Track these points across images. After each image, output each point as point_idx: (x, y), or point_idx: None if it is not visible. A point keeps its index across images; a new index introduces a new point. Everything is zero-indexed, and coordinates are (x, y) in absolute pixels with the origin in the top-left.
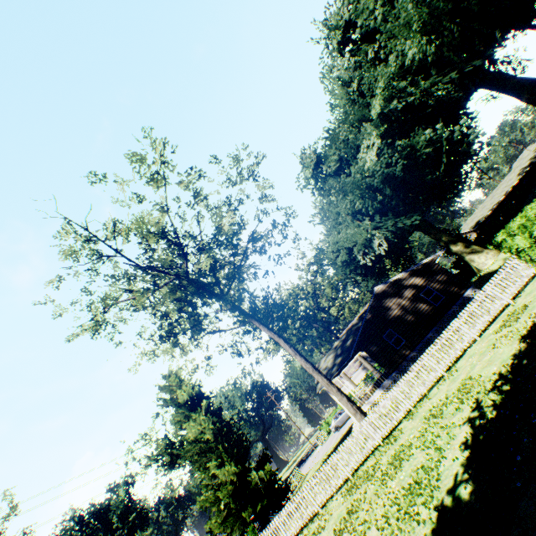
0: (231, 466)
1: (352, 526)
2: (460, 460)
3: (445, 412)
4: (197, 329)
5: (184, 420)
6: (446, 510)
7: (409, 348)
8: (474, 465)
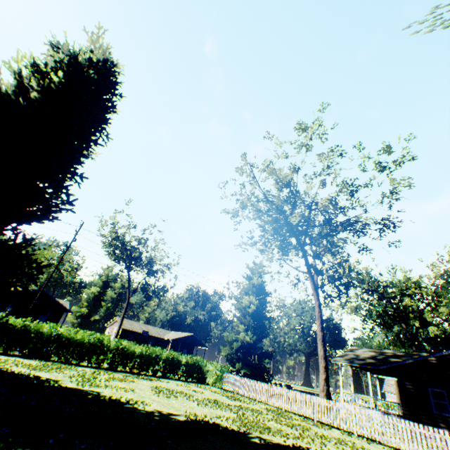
0: (248, 336)
1: (242, 410)
2: (283, 442)
3: (342, 445)
4: (281, 252)
5: (247, 292)
6: (244, 433)
7: (448, 425)
8: (277, 445)
